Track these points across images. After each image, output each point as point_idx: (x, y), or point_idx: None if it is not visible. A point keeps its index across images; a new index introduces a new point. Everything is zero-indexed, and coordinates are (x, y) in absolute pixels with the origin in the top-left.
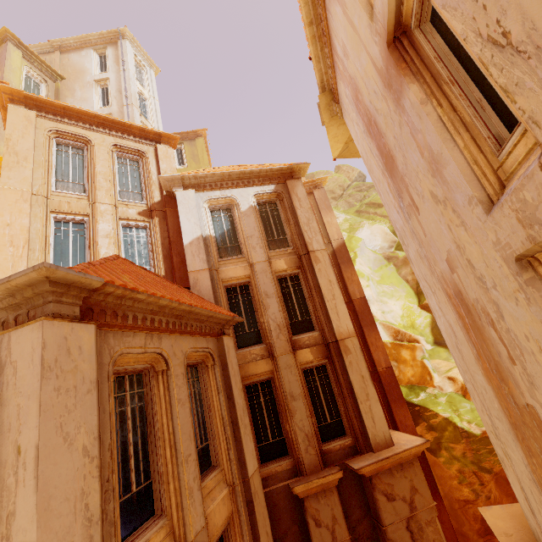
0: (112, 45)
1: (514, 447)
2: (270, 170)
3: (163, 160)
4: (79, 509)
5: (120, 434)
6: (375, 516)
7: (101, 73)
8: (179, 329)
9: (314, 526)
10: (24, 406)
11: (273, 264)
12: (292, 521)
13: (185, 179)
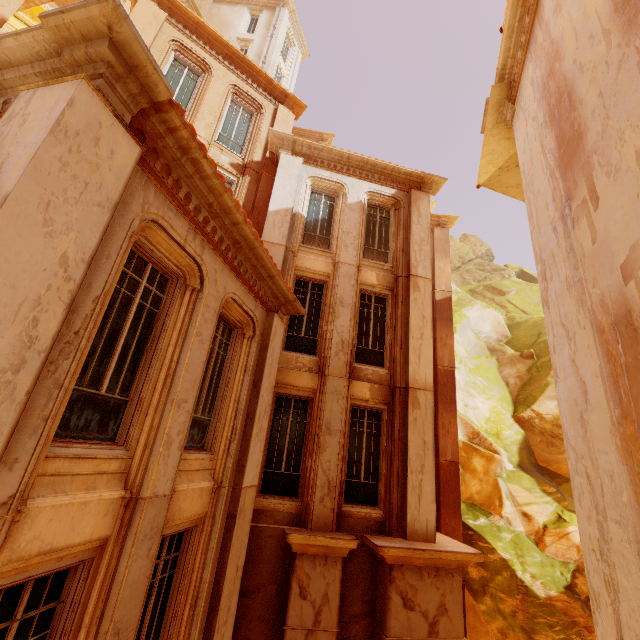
0: (269, 9)
1: (634, 566)
2: (397, 170)
3: (279, 122)
4: (24, 314)
5: (115, 318)
6: (379, 620)
7: (246, 33)
8: (232, 261)
9: (297, 594)
10: (14, 155)
11: (361, 273)
12: (272, 577)
13: (296, 144)
